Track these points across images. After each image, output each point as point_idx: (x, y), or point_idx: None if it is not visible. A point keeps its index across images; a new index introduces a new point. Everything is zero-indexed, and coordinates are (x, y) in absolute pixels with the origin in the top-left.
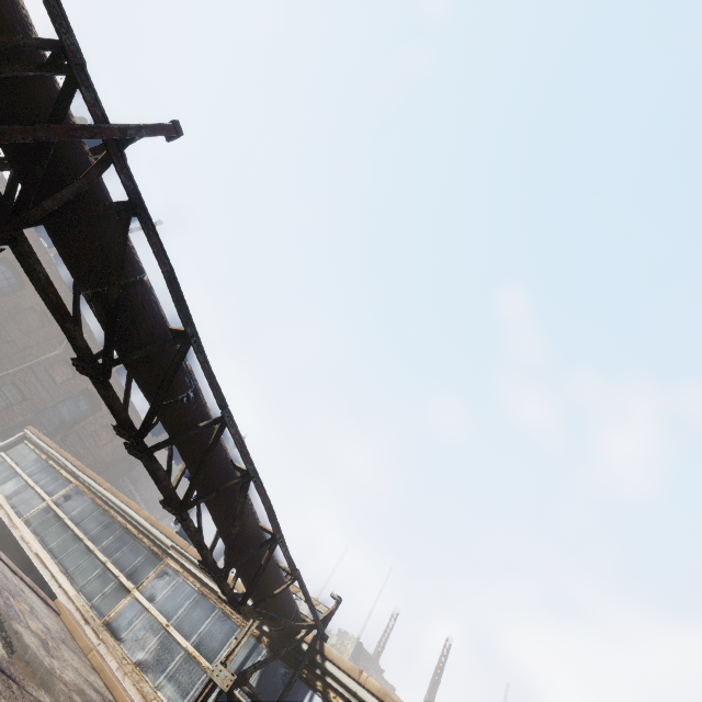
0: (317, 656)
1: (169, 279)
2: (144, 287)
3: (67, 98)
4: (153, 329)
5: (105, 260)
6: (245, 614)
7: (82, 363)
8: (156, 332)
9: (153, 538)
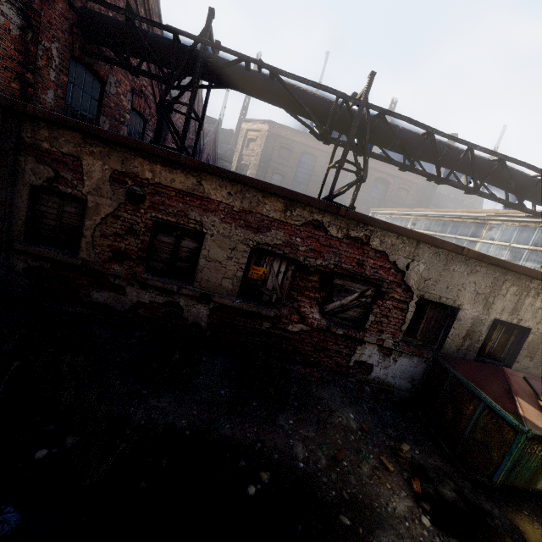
0: None
1: (409, 122)
2: (402, 131)
3: (349, 107)
4: (415, 141)
5: (386, 135)
6: None
7: (404, 169)
8: (417, 141)
9: (472, 218)
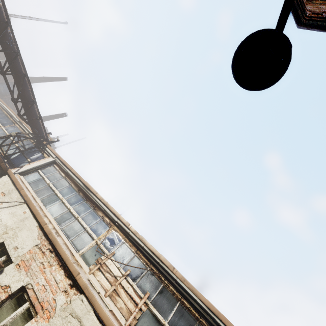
0: (45, 146)
1: (3, 3)
2: None
3: None
4: None
5: None
6: (22, 119)
7: None
8: (0, 19)
9: (14, 118)
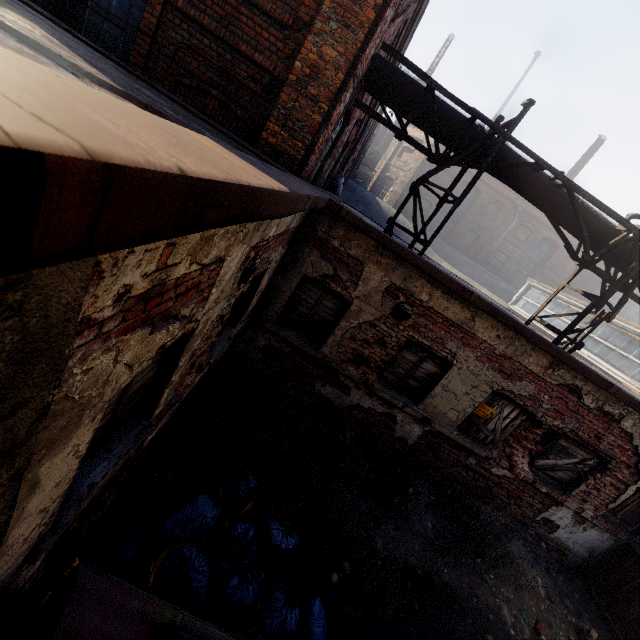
0: None
1: None
2: None
3: (636, 245)
4: None
5: None
6: None
7: None
8: None
9: None
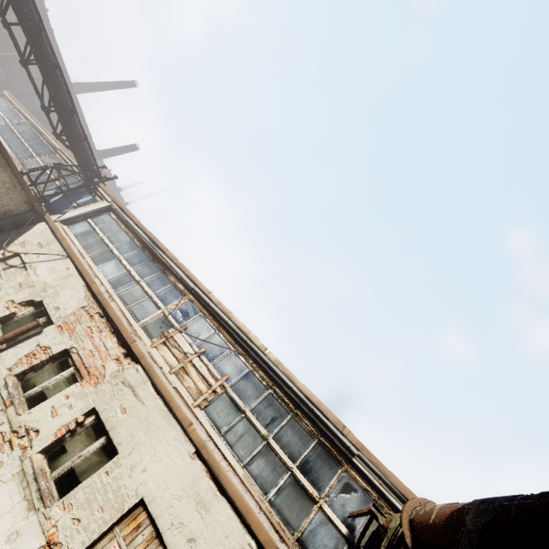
0: (97, 186)
1: None
2: None
3: None
4: None
5: None
6: (60, 140)
7: None
8: None
9: (53, 146)
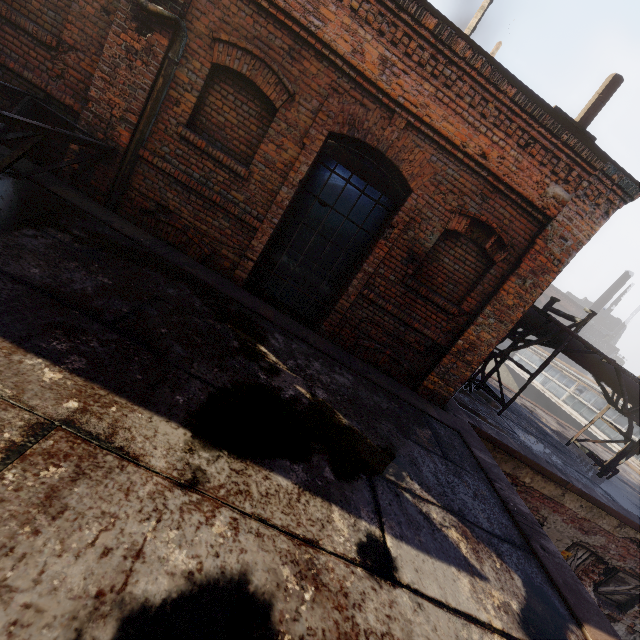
0: None
1: None
2: None
3: None
4: None
5: None
6: None
7: None
8: None
9: None
